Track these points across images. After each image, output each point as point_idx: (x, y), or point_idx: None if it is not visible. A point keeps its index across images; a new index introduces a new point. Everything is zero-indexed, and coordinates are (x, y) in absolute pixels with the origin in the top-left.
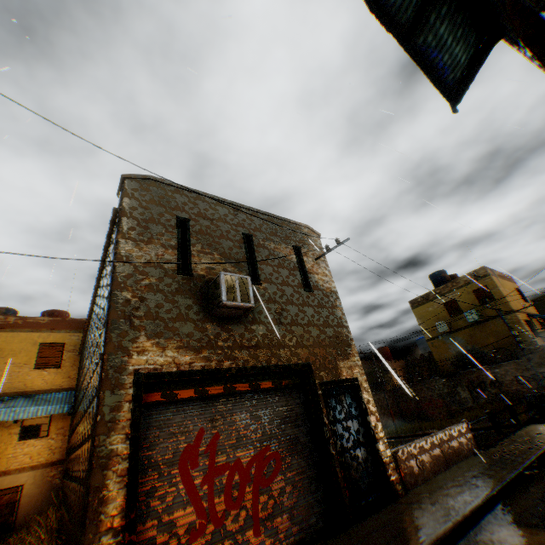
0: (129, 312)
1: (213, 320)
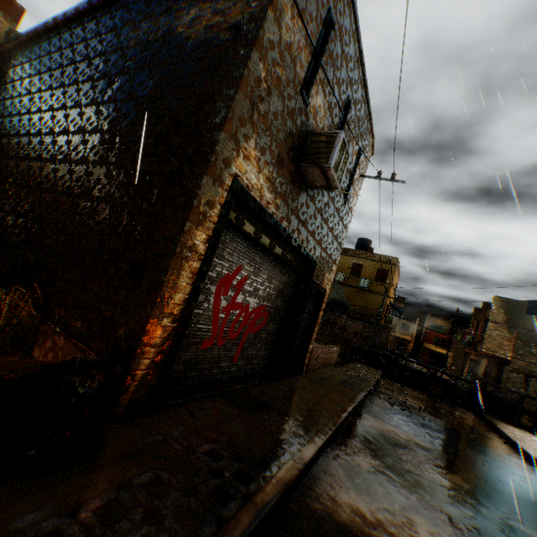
0: (255, 96)
1: (296, 172)
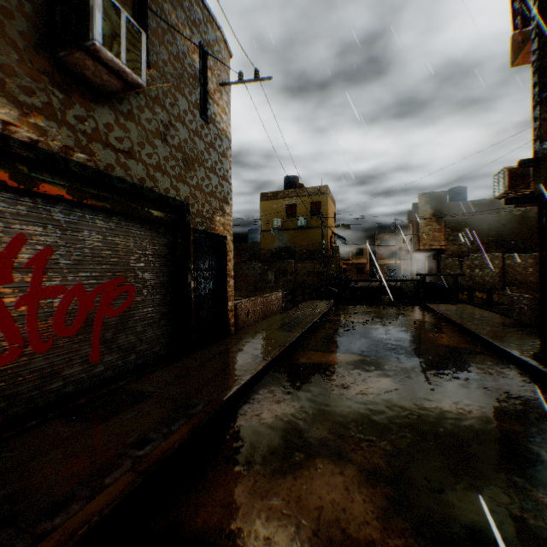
0: None
1: (60, 73)
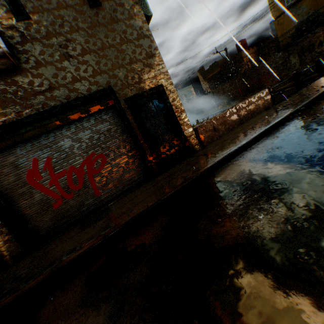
0: None
1: None
